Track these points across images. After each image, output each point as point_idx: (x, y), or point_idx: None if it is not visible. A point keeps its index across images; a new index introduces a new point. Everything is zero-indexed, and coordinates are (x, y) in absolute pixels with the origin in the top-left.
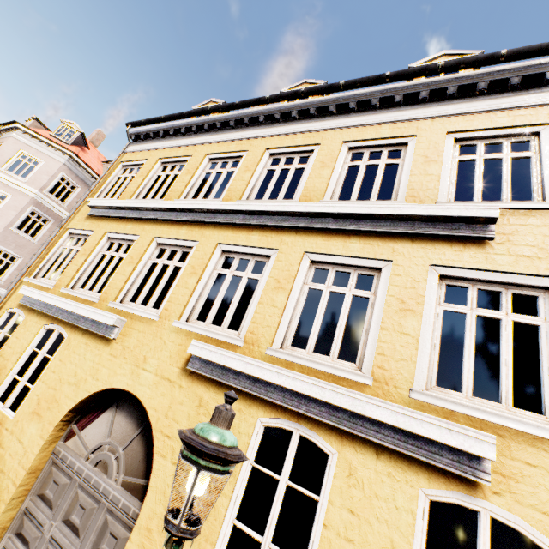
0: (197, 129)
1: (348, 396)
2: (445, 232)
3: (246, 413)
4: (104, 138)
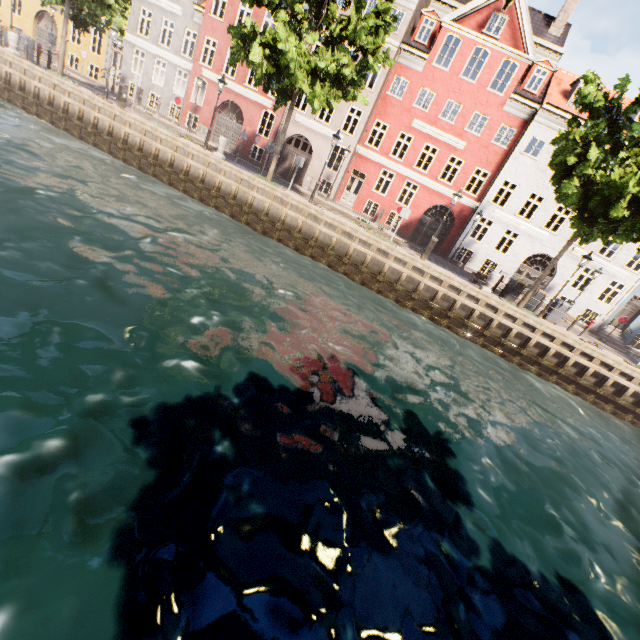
0: None
1: None
2: None
3: None
4: None
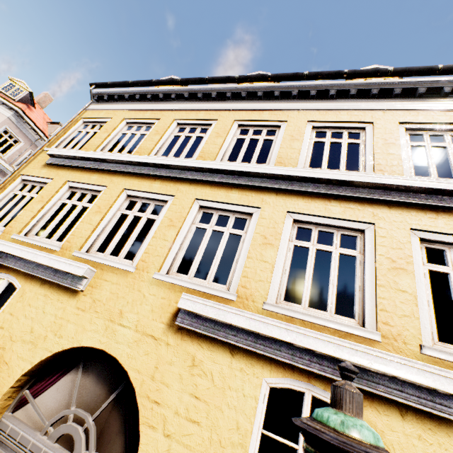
0: (164, 97)
1: (369, 354)
2: (420, 201)
3: (249, 373)
4: (51, 101)
